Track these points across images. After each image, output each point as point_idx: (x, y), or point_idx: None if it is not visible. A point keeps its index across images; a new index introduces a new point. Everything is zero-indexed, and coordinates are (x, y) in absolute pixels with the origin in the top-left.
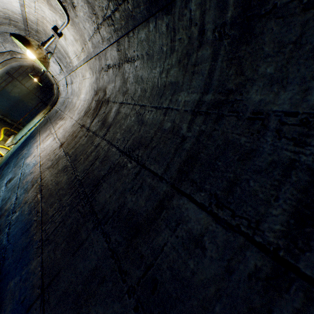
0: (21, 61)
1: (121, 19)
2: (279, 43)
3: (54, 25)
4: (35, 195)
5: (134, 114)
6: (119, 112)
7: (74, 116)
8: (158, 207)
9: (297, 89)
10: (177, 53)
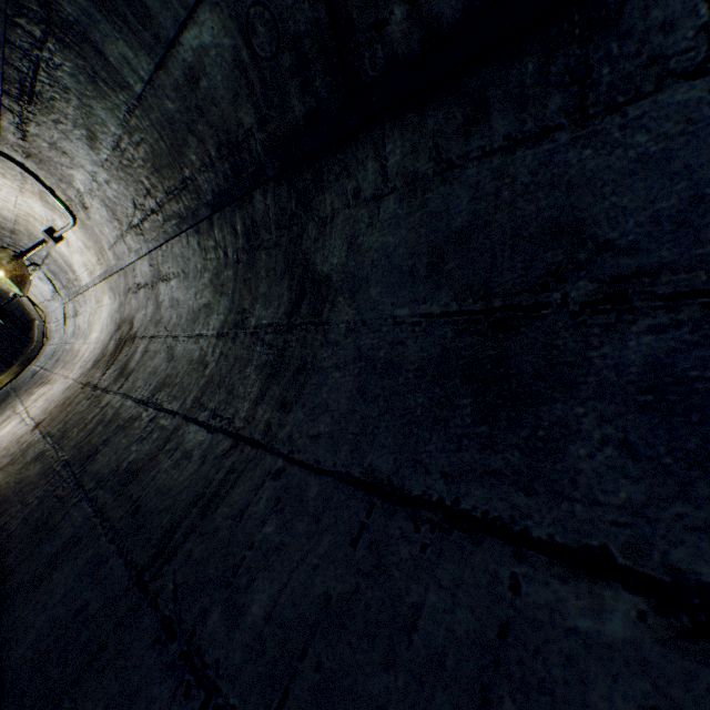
0: None
1: (153, 230)
2: (268, 269)
3: (50, 226)
4: None
5: (165, 349)
6: (148, 350)
7: (73, 372)
8: (164, 443)
9: (277, 304)
10: (210, 273)
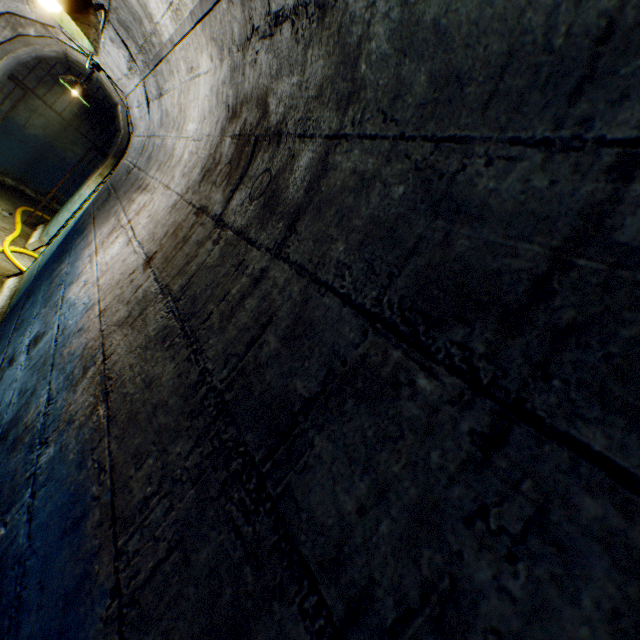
0: (37, 45)
1: None
2: None
3: None
4: (92, 403)
5: (401, 174)
6: (330, 167)
7: (173, 181)
8: None
9: None
10: None
